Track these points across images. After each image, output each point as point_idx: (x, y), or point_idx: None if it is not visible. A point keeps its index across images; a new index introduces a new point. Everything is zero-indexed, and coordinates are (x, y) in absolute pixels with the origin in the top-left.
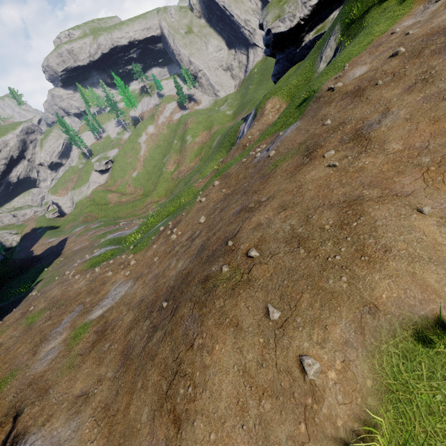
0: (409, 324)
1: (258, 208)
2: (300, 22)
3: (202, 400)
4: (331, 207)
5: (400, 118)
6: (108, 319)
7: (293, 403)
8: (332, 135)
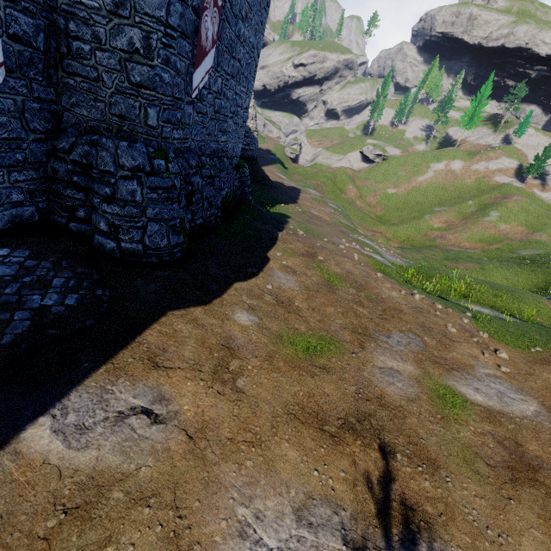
0: None
1: None
2: None
3: None
4: None
5: None
6: (521, 442)
7: None
8: None
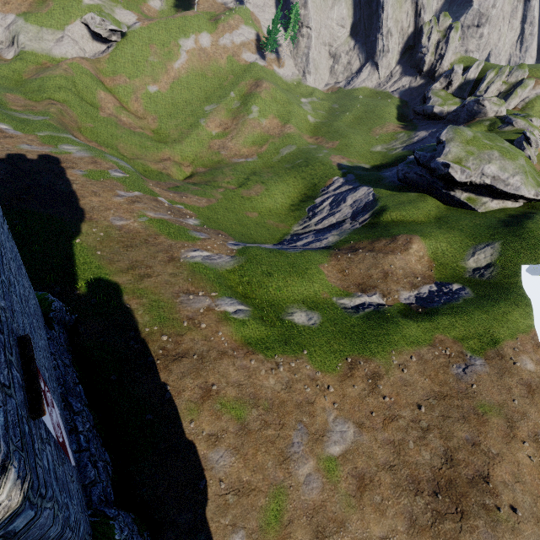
0: None
1: (494, 460)
2: (468, 182)
3: None
4: None
5: None
6: (356, 465)
7: None
8: (522, 422)
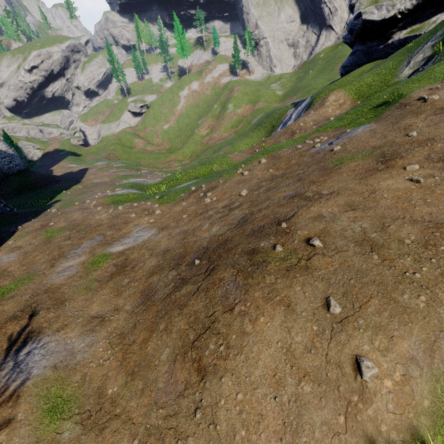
0: None
1: (319, 200)
2: (397, 15)
3: (235, 361)
4: (413, 222)
5: None
6: (128, 257)
7: (336, 395)
8: (417, 149)
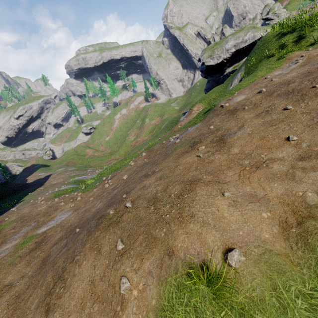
0: (187, 266)
1: (151, 176)
2: (224, 61)
3: (64, 298)
4: (181, 182)
5: (246, 133)
6: (47, 235)
7: (110, 308)
8: (209, 136)
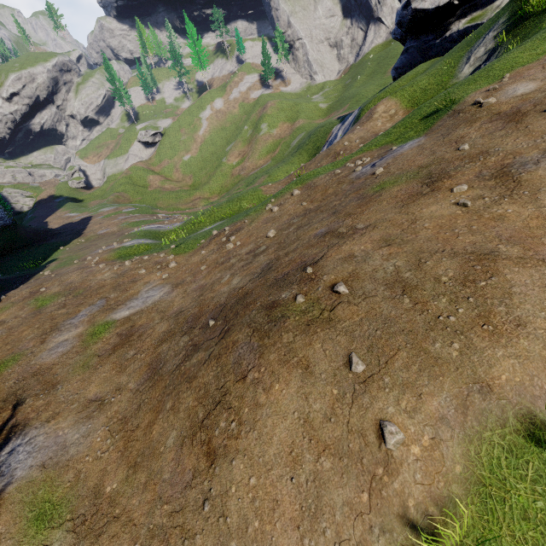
0: (526, 416)
1: (352, 236)
2: (453, 1)
3: (247, 440)
4: (453, 256)
5: None
6: (135, 323)
7: (359, 468)
8: (468, 165)
